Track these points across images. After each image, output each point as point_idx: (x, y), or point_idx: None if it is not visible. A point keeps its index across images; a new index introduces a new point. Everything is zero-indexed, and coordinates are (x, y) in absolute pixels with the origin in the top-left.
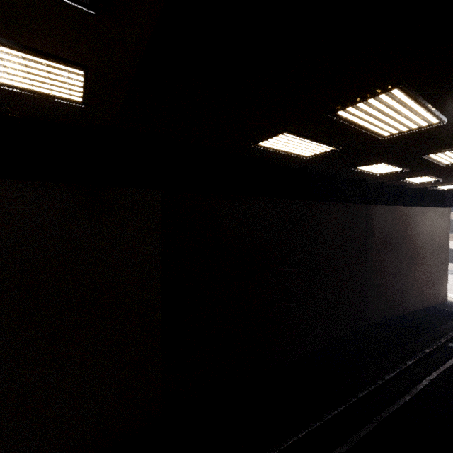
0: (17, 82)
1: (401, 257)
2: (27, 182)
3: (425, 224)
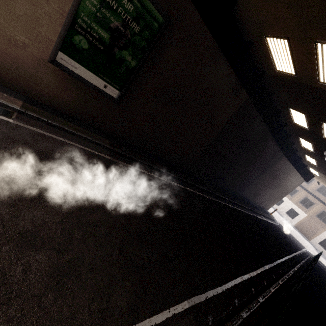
0: (276, 60)
1: (272, 183)
2: (233, 72)
3: (291, 179)
